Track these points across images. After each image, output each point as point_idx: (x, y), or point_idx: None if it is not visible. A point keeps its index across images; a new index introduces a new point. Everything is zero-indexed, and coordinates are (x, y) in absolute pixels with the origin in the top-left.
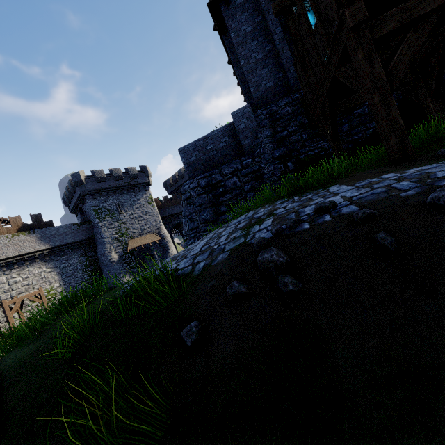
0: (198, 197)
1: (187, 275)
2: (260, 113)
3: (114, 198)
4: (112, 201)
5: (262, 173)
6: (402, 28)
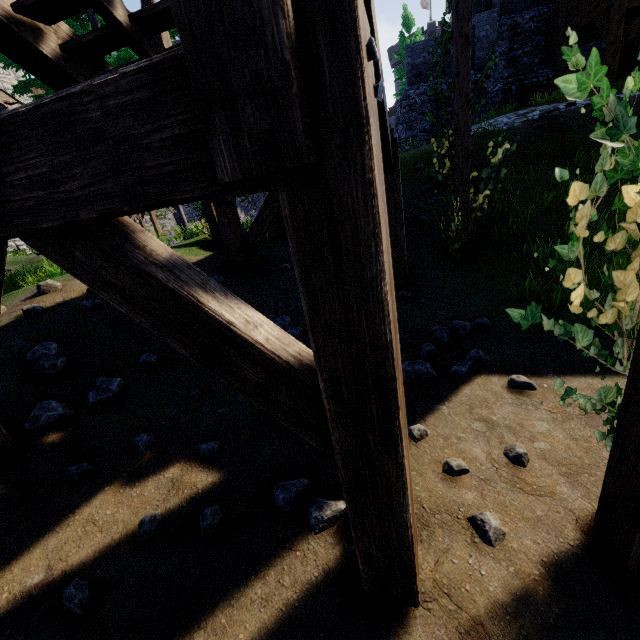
0: (423, 105)
1: (498, 130)
2: (504, 23)
3: None
4: None
5: (487, 92)
6: None
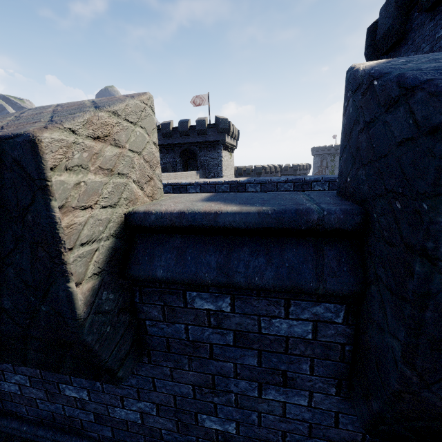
0: None
1: None
2: None
3: None
4: None
5: None
6: None
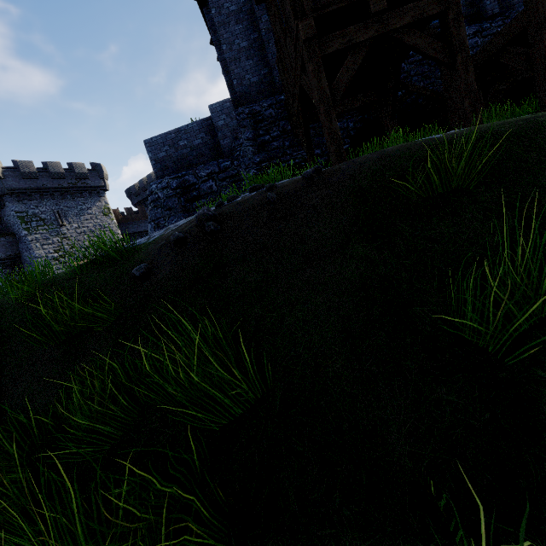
0: (167, 199)
1: (142, 244)
2: (241, 111)
3: (51, 203)
4: (49, 207)
5: (241, 178)
6: (344, 50)
